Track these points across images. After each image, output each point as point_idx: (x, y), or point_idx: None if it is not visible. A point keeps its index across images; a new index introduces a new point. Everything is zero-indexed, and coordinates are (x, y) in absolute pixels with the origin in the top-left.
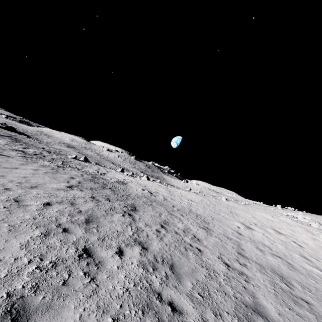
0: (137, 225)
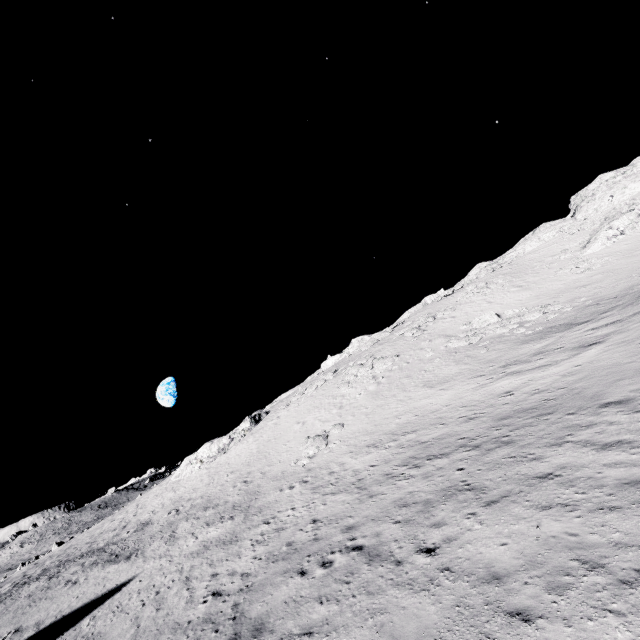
0: None
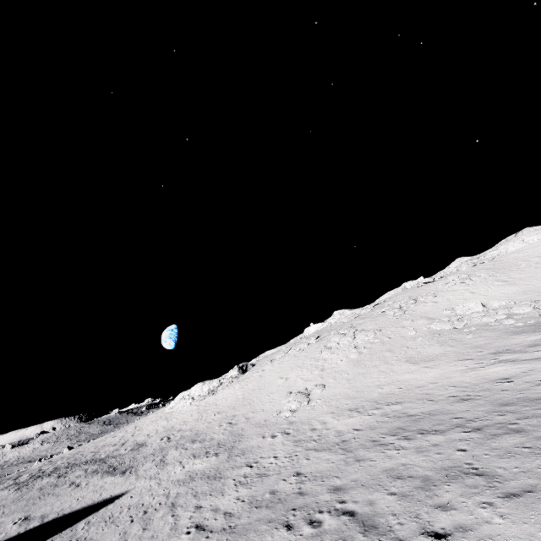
0: (18, 479)
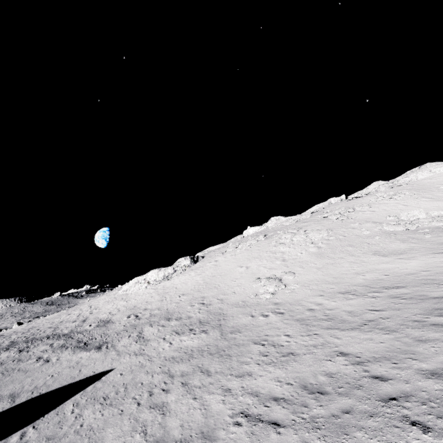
0: None
